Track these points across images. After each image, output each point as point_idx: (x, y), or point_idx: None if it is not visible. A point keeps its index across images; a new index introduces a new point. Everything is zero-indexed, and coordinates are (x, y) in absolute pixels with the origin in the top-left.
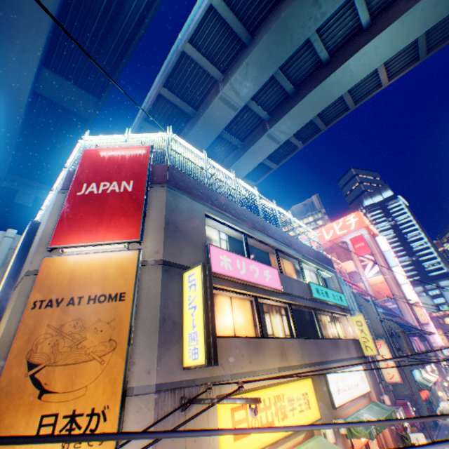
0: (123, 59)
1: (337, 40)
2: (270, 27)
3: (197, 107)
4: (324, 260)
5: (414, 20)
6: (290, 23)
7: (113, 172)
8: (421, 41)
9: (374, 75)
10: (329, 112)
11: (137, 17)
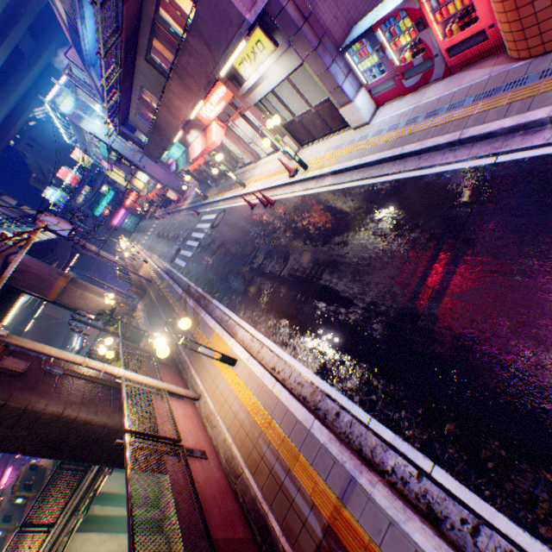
0: None
1: None
2: None
3: None
4: (76, 128)
5: None
6: None
7: None
8: None
9: None
10: None
11: None
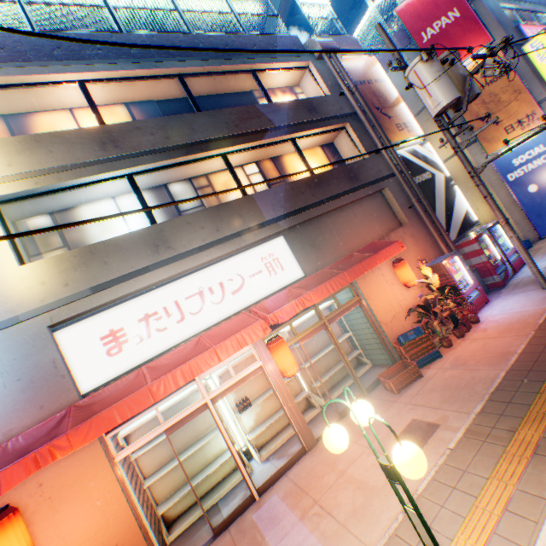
0: None
1: None
2: None
3: None
4: None
5: None
6: None
7: (432, 13)
8: None
9: None
10: None
11: None
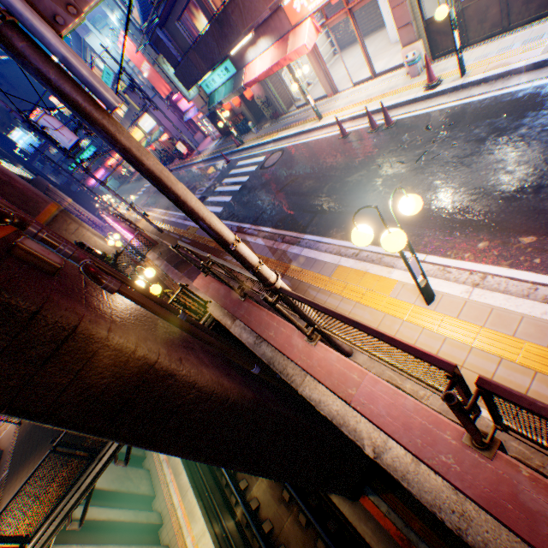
0: None
1: None
2: None
3: None
4: (78, 43)
5: None
6: None
7: None
8: None
9: None
10: None
11: None
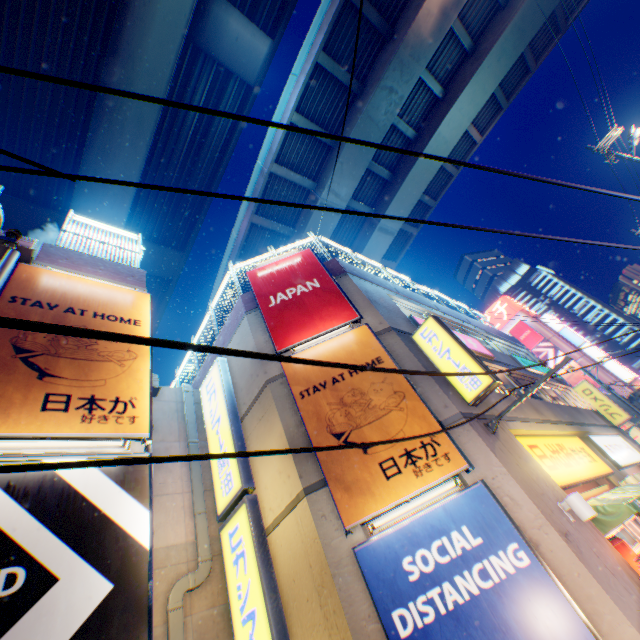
0: (205, 201)
1: (417, 116)
2: (354, 123)
3: (293, 225)
4: (507, 337)
5: (485, 77)
6: (372, 114)
7: (290, 279)
8: (497, 92)
9: (465, 136)
10: (433, 186)
11: (216, 156)
